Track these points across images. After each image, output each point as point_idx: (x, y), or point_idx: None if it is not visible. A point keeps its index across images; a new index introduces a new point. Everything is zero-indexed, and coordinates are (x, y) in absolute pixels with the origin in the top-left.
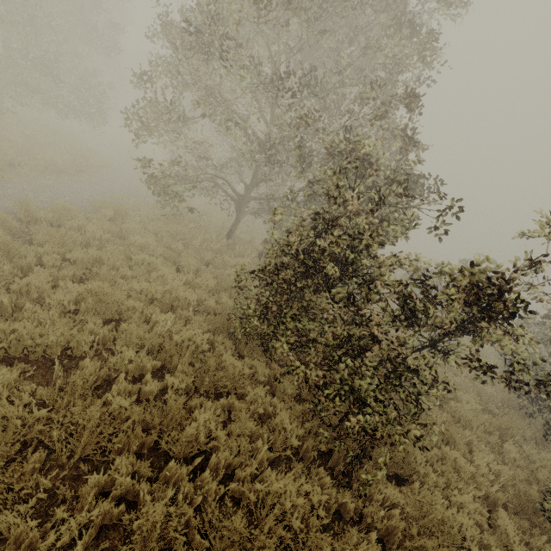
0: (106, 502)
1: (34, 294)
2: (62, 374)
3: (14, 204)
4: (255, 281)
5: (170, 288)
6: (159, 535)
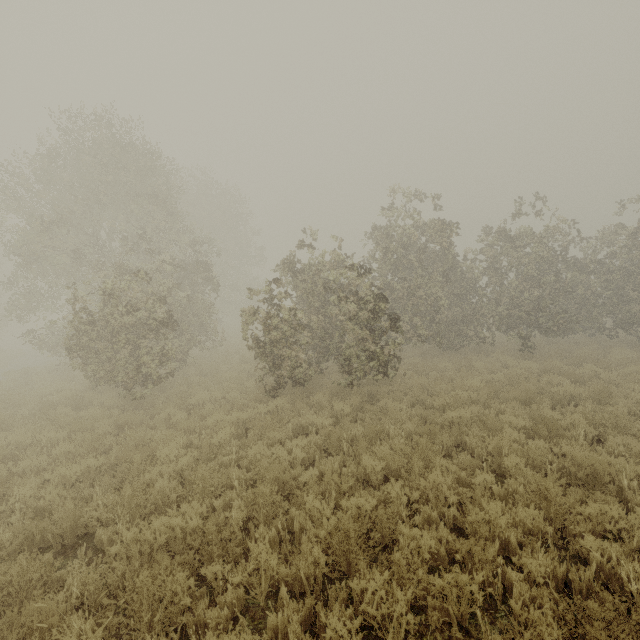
0: (9, 432)
1: None
2: None
3: None
4: None
5: (58, 387)
6: (35, 436)
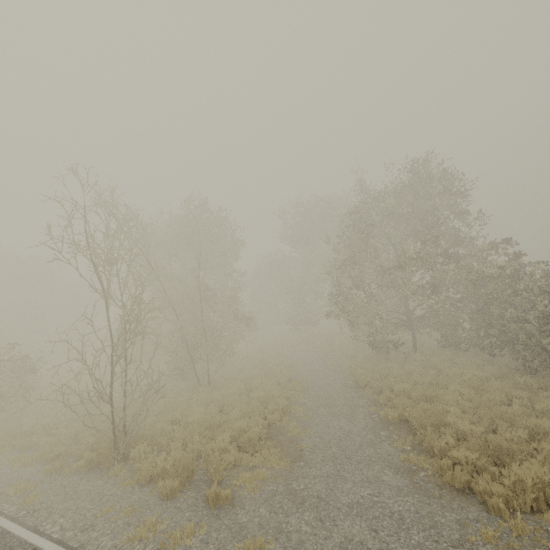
0: None
1: (455, 394)
2: (527, 400)
3: (338, 384)
4: (479, 356)
5: (472, 374)
6: None
